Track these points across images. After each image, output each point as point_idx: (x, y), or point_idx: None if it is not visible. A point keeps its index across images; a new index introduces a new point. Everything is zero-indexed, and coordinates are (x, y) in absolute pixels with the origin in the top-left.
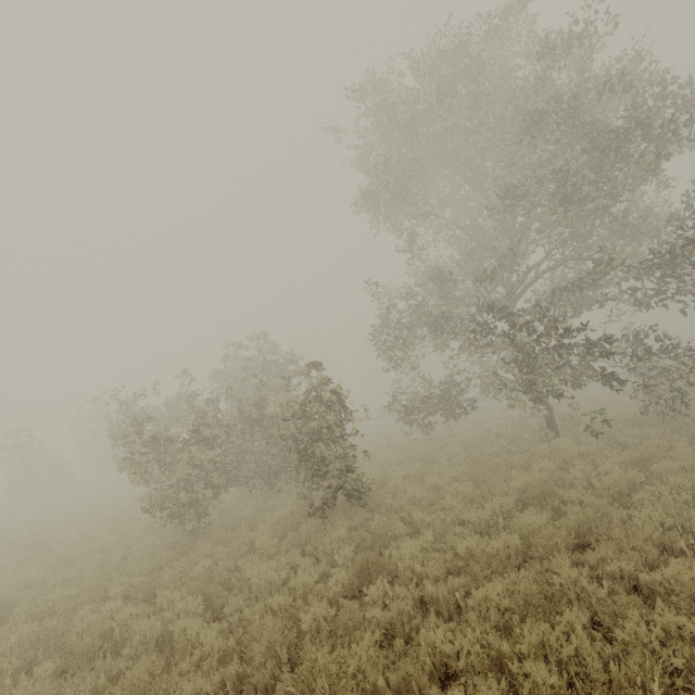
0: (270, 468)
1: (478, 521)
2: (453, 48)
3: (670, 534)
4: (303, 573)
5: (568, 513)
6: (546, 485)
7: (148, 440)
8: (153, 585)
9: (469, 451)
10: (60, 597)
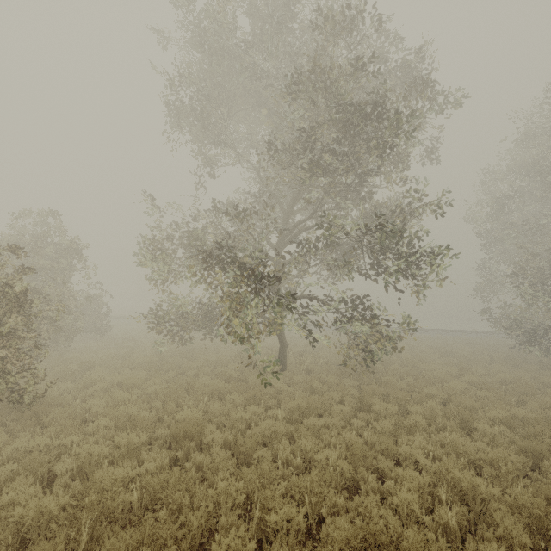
0: None
1: (90, 458)
2: None
3: (229, 516)
4: None
5: (188, 461)
6: (191, 426)
7: None
8: None
9: (203, 368)
10: None
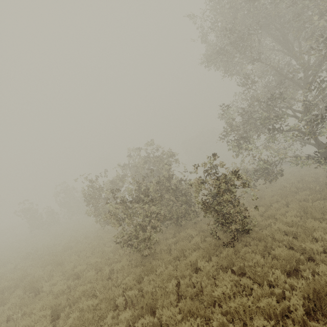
0: (176, 215)
1: None
2: None
3: None
4: (256, 294)
5: None
6: None
7: (115, 204)
8: (149, 301)
9: (287, 198)
10: (87, 306)
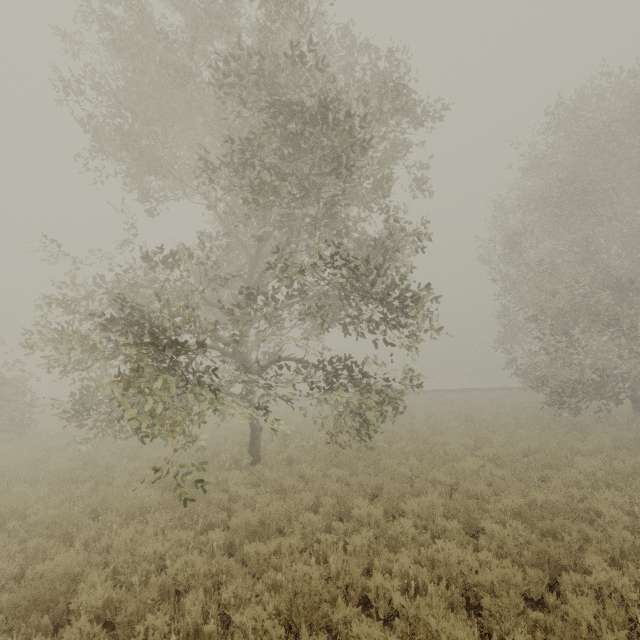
0: None
1: None
2: None
3: None
4: None
5: None
6: (46, 588)
7: None
8: None
9: (139, 473)
10: None
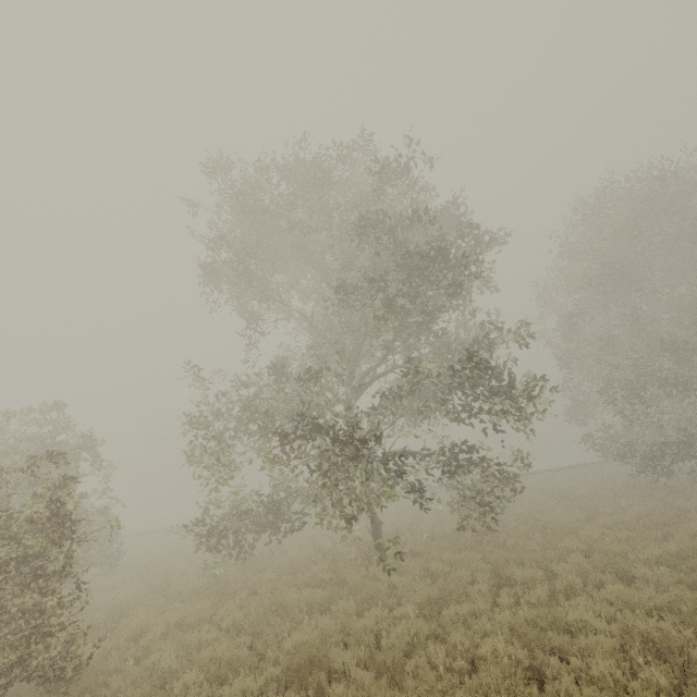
0: None
1: None
2: (314, 162)
3: None
4: None
5: None
6: (315, 650)
7: None
8: None
9: (281, 579)
10: None
